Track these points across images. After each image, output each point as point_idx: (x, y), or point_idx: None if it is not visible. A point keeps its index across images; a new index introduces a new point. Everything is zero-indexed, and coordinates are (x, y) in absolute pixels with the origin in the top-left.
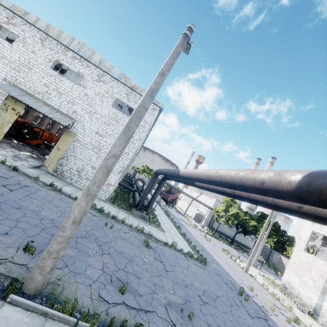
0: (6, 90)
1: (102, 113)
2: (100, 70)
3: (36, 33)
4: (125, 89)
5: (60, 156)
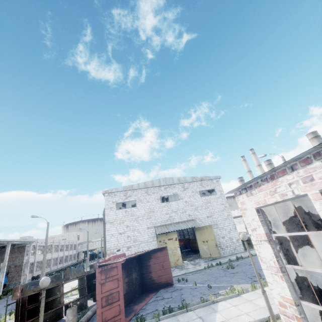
0: (162, 231)
1: (200, 204)
2: (180, 184)
3: (141, 192)
4: (198, 183)
5: (214, 243)
